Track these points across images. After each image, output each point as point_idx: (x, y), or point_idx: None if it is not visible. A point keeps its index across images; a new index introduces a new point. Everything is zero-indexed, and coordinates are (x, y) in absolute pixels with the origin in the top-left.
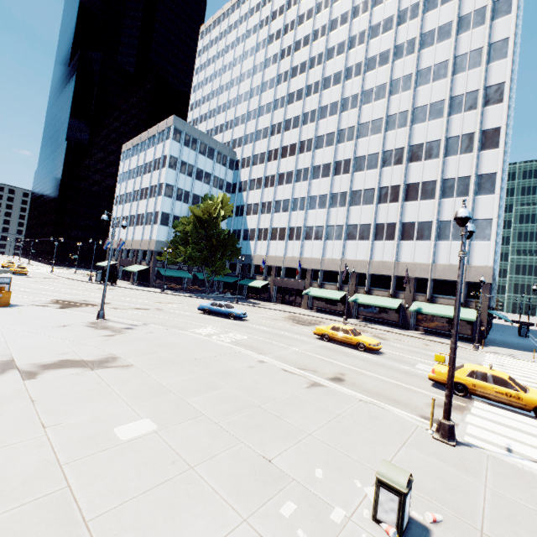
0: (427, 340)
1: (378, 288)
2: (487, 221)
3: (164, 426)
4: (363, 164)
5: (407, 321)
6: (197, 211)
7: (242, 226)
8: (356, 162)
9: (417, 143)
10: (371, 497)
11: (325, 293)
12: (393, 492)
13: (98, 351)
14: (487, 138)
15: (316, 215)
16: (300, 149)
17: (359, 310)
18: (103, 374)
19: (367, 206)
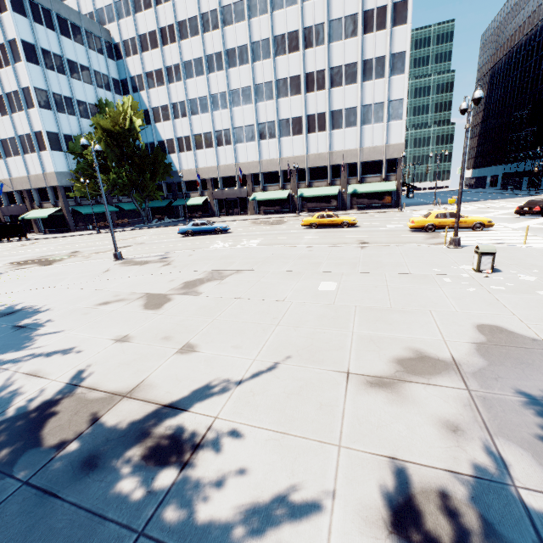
0: (367, 213)
1: (317, 180)
2: (400, 101)
3: (338, 281)
4: (284, 45)
5: (344, 204)
6: (106, 125)
7: (155, 138)
8: (276, 43)
9: (336, 17)
10: (466, 268)
11: (271, 195)
12: (490, 254)
13: (192, 273)
14: (397, 13)
15: (243, 113)
16: (204, 26)
17: (303, 204)
18: (237, 279)
19: (296, 97)
